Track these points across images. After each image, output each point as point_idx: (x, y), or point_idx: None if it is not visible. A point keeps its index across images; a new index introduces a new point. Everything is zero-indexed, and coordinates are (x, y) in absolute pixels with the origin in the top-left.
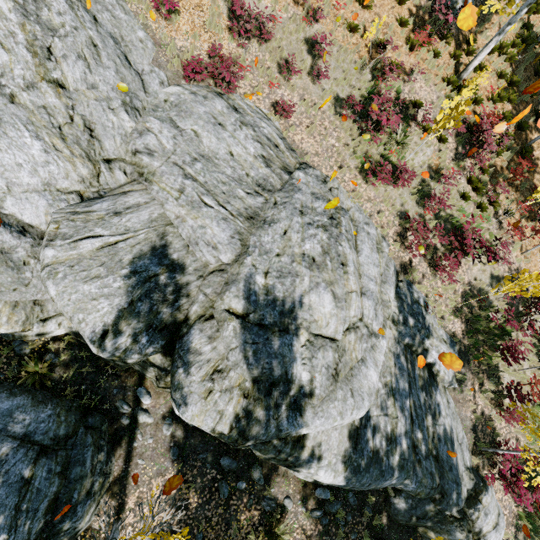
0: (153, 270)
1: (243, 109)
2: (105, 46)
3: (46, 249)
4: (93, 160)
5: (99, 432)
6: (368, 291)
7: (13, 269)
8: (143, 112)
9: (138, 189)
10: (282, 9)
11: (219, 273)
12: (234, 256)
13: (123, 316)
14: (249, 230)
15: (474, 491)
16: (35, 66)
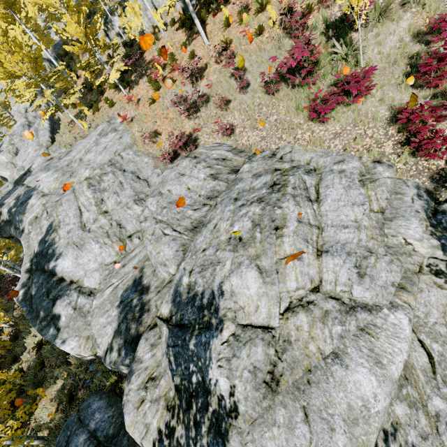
0: (131, 297)
1: (201, 153)
2: (126, 180)
3: (94, 301)
4: (122, 240)
5: None
6: (333, 245)
7: (83, 317)
8: (146, 198)
9: (140, 244)
10: (213, 75)
11: (168, 285)
12: (176, 266)
13: (115, 336)
14: (191, 239)
15: None
16: (97, 210)
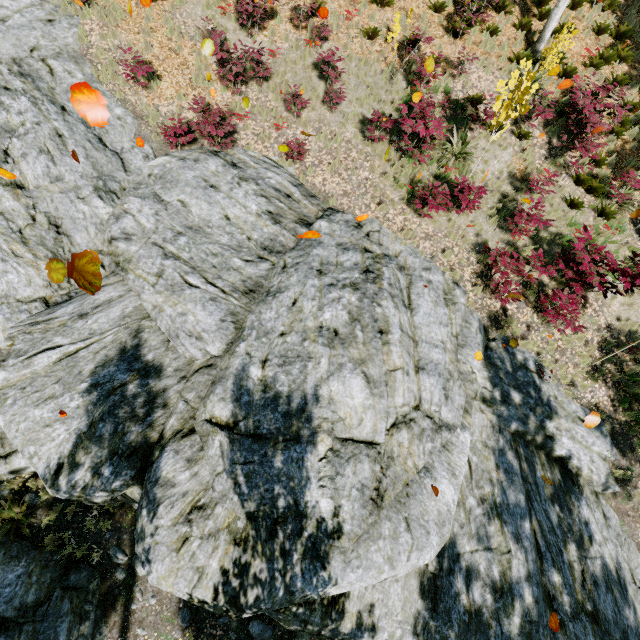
0: (120, 379)
1: (244, 162)
2: (73, 134)
3: None
4: (62, 259)
5: (83, 593)
6: (429, 364)
7: None
8: (121, 194)
9: (114, 282)
10: (281, 40)
11: (206, 370)
12: (224, 344)
13: (81, 443)
14: (247, 308)
15: None
16: None
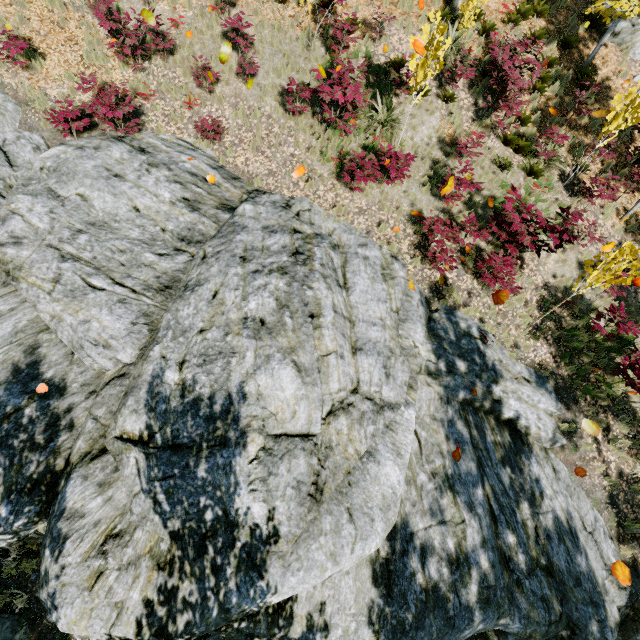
0: (13, 404)
1: (154, 147)
2: None
3: None
4: None
5: None
6: (366, 343)
7: None
8: (7, 192)
9: (4, 294)
10: (184, 7)
11: (119, 381)
12: (137, 350)
13: None
14: (163, 306)
15: (631, 608)
16: None
